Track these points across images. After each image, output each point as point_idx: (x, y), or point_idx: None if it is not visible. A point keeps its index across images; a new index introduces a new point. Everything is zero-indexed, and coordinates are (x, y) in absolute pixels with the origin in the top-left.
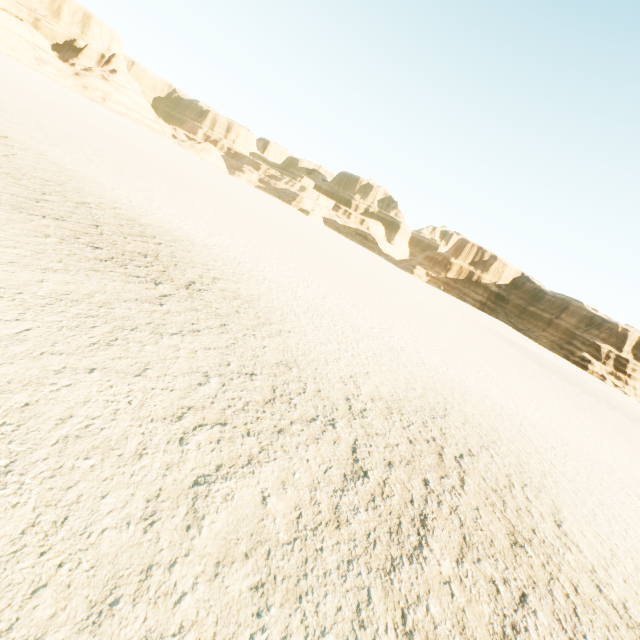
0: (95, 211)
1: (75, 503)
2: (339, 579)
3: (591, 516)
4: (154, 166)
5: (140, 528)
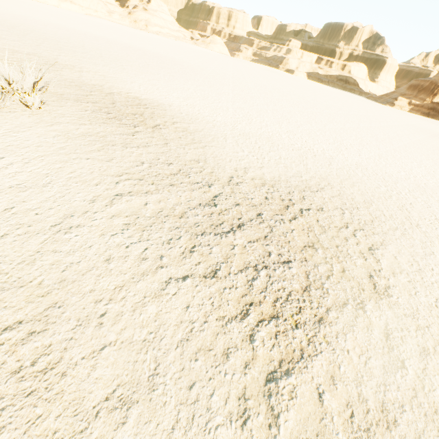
0: (116, 96)
1: (68, 193)
2: (167, 231)
3: (423, 254)
4: (167, 64)
5: (88, 202)
